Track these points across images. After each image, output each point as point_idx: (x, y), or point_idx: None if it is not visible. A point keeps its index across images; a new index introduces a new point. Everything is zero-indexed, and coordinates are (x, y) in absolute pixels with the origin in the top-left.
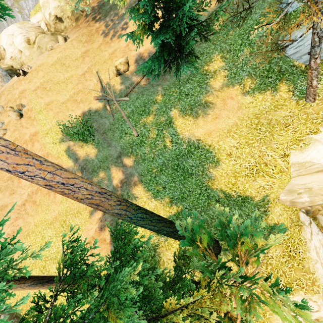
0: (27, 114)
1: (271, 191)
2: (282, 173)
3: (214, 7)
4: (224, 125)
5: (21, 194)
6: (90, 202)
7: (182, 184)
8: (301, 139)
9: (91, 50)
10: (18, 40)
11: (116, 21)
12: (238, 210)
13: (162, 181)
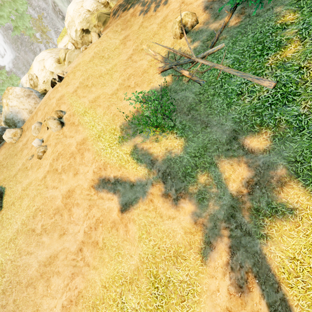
0: (69, 120)
1: None
2: None
3: None
4: None
5: (74, 232)
6: None
7: None
8: None
9: (131, 33)
10: (49, 63)
11: None
12: None
13: None
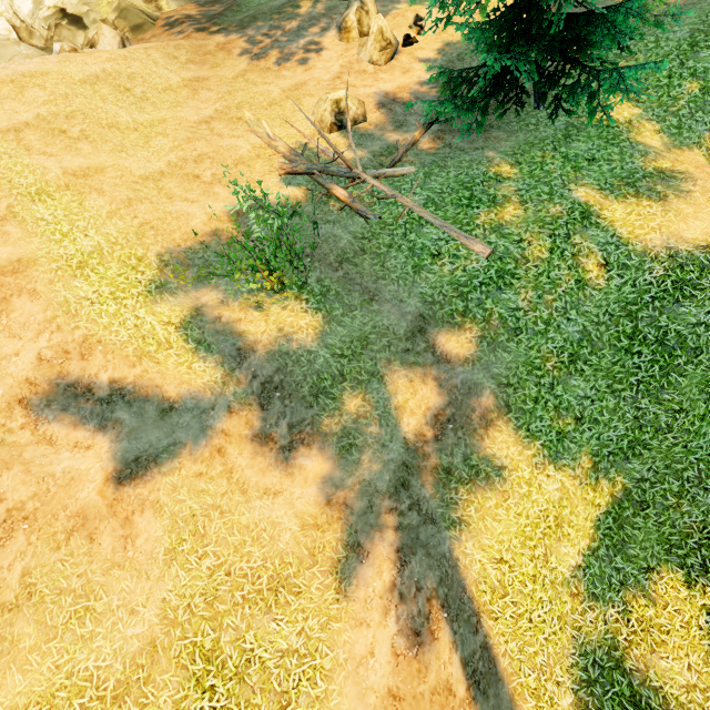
0: None
1: None
2: None
3: None
4: None
5: None
6: None
7: (649, 396)
8: None
9: (215, 78)
10: None
11: (282, 38)
12: None
13: (574, 399)
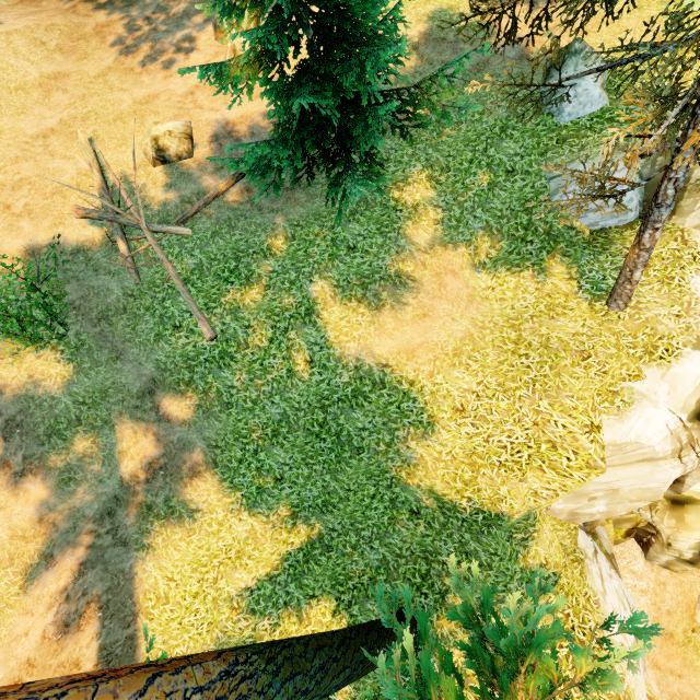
0: None
1: (551, 500)
2: (591, 471)
3: (410, 68)
4: (446, 337)
5: None
6: None
7: (330, 473)
8: (615, 389)
9: (76, 76)
10: None
11: (162, 26)
12: (470, 542)
13: (276, 464)
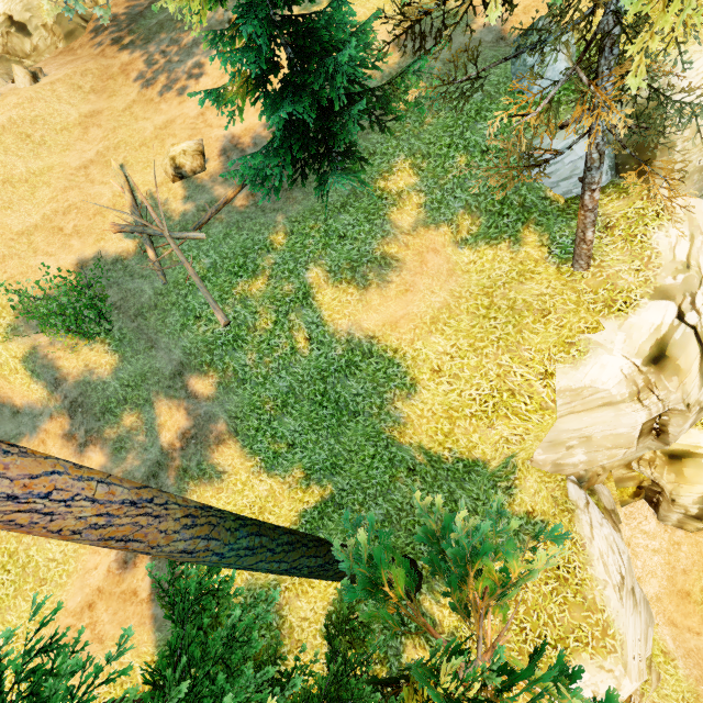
0: None
1: (522, 446)
2: (544, 412)
3: (394, 65)
4: (424, 308)
5: None
6: (103, 536)
7: (334, 437)
8: (572, 341)
9: (107, 112)
10: None
11: (175, 57)
12: (457, 490)
13: (287, 431)
